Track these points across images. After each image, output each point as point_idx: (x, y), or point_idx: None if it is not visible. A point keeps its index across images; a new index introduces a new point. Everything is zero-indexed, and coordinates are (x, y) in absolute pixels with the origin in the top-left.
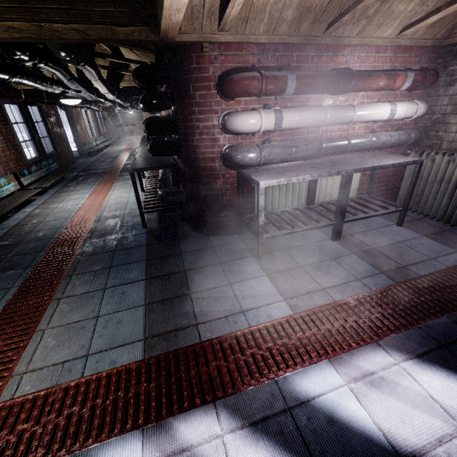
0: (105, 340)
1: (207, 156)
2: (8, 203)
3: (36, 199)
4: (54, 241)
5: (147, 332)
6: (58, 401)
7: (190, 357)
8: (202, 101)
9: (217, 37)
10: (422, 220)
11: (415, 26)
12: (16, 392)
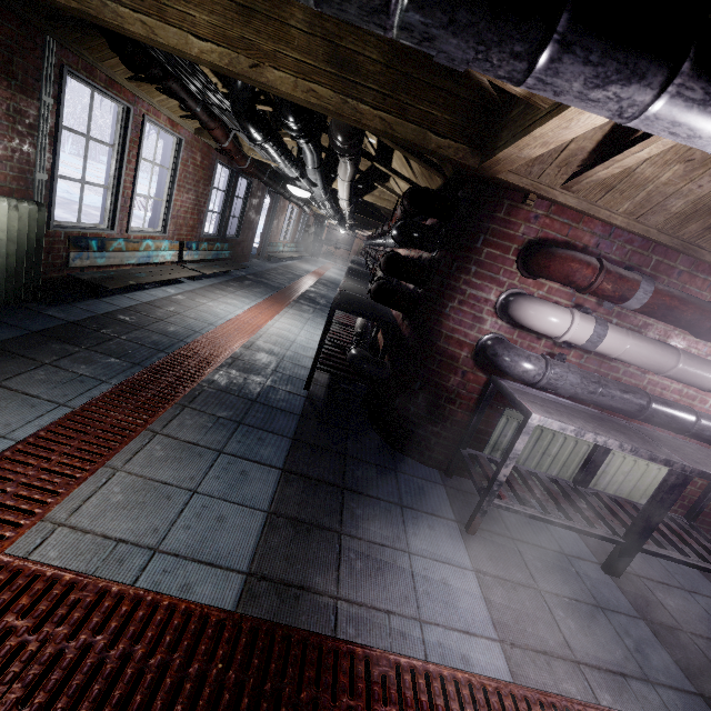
0: (190, 538)
1: (455, 336)
2: (156, 272)
3: (185, 282)
4: (183, 347)
5: (255, 563)
6: (83, 608)
7: (309, 657)
8: (488, 261)
9: (555, 194)
10: None
11: None
12: (36, 550)
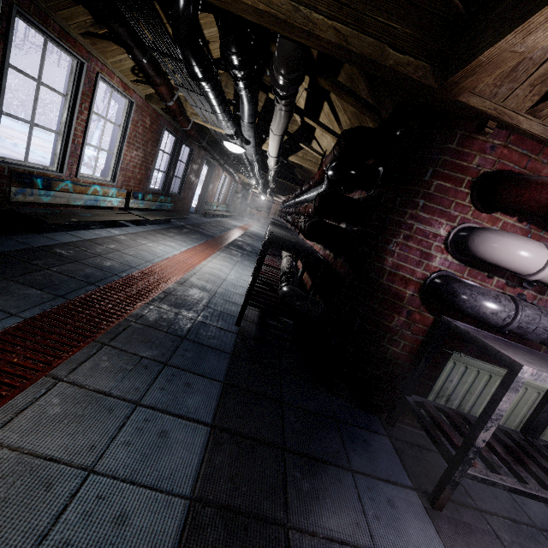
0: None
1: (399, 273)
2: (102, 214)
3: (129, 226)
4: (116, 280)
5: None
6: None
7: None
8: (438, 194)
9: (519, 119)
10: None
11: None
12: None
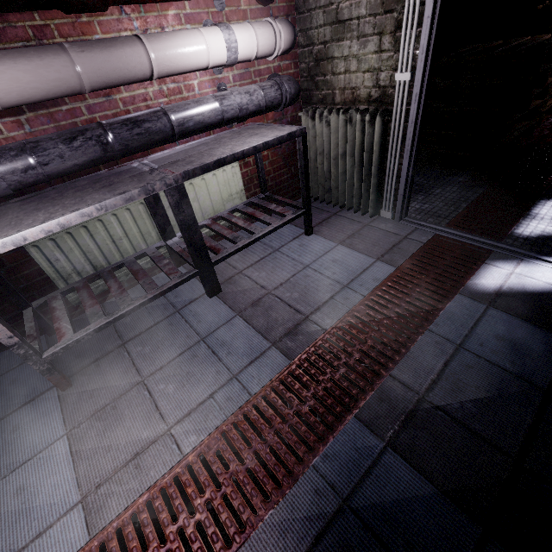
0: None
1: None
2: None
3: None
4: None
5: None
6: None
7: None
8: None
9: None
10: (339, 214)
11: None
12: None
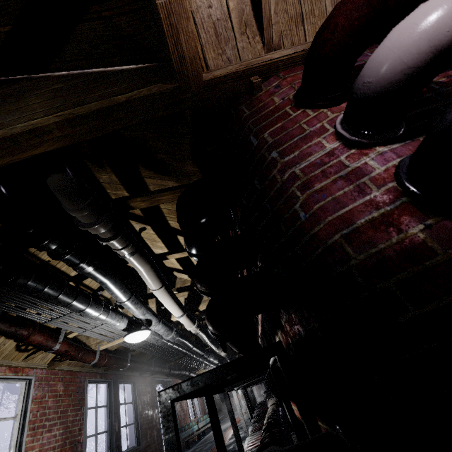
0: None
1: (358, 224)
2: None
3: None
4: None
5: None
6: None
7: None
8: (279, 137)
9: (267, 58)
10: None
11: None
12: None
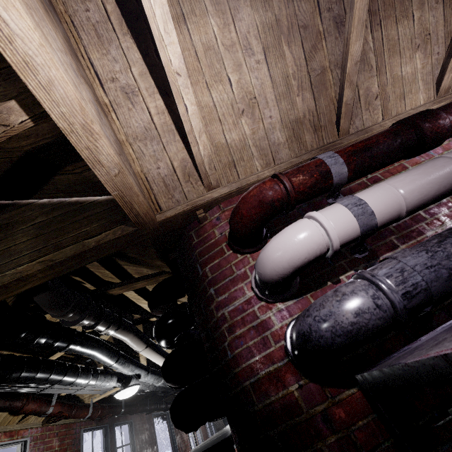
0: None
1: (261, 375)
2: None
3: None
4: None
5: None
6: None
7: None
8: (216, 273)
9: (208, 196)
10: None
11: (447, 67)
12: None
